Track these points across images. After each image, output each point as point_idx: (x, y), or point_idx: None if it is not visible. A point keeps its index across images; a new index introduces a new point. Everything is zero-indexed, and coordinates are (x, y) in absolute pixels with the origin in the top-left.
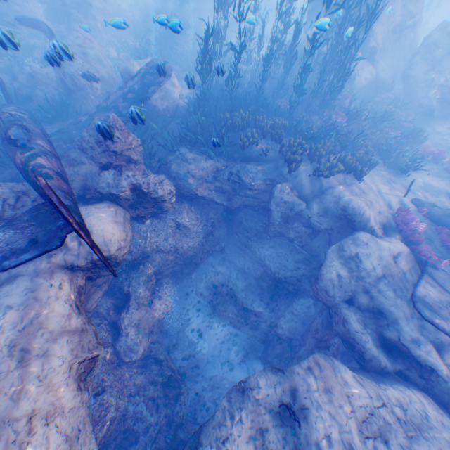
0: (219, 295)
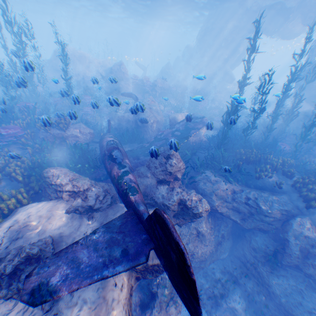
0: (217, 307)
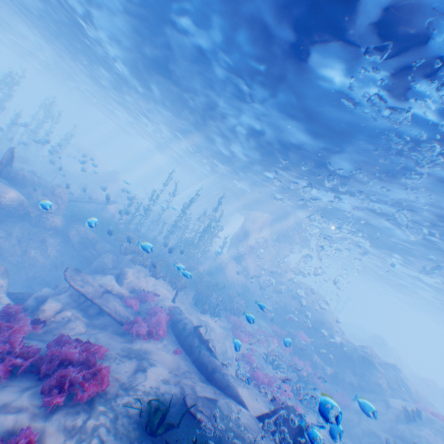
0: None
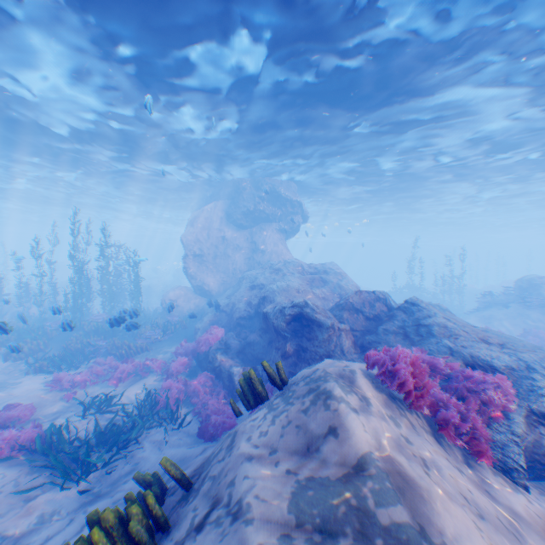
0: None
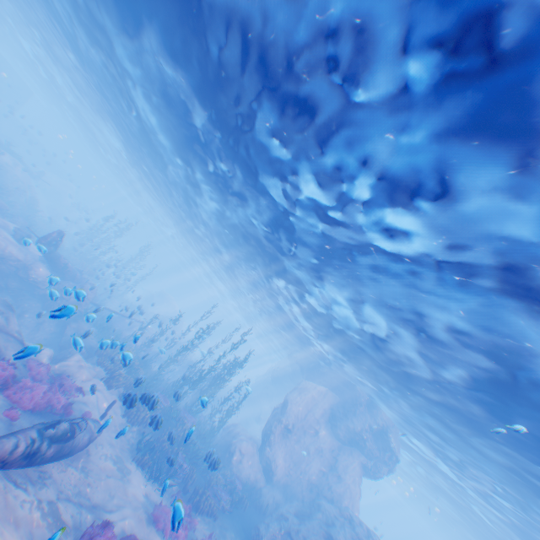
0: None
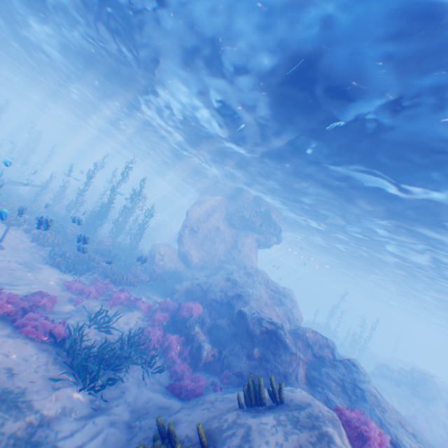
0: None
